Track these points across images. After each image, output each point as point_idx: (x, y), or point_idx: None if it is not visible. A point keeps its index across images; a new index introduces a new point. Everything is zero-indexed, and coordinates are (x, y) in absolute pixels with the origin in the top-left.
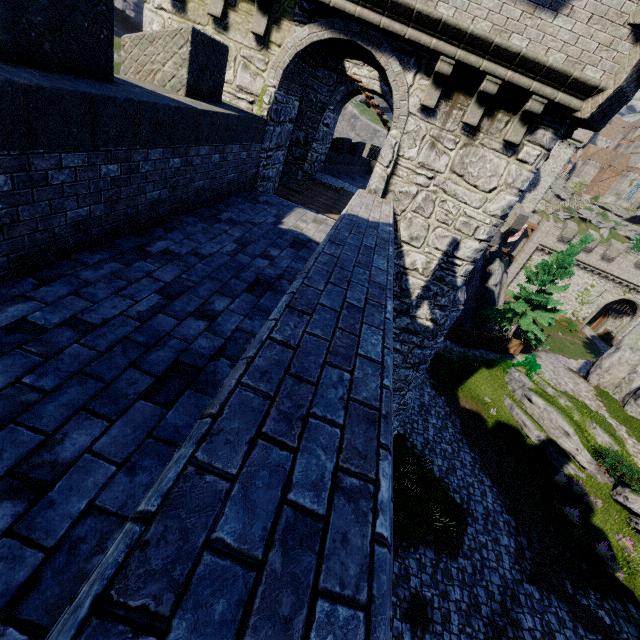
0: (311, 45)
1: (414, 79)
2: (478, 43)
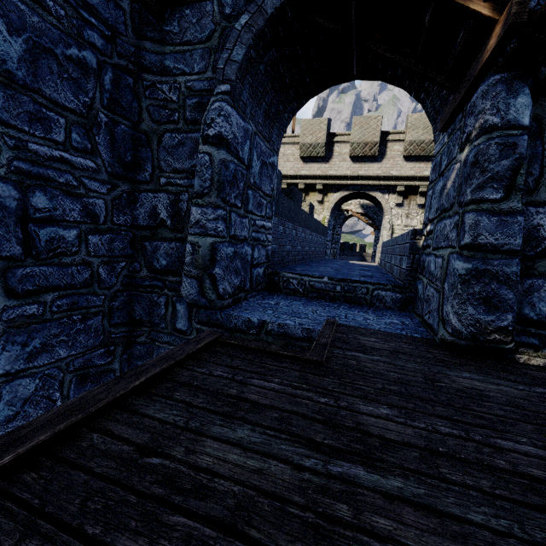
0: (341, 198)
1: (389, 196)
2: (411, 178)
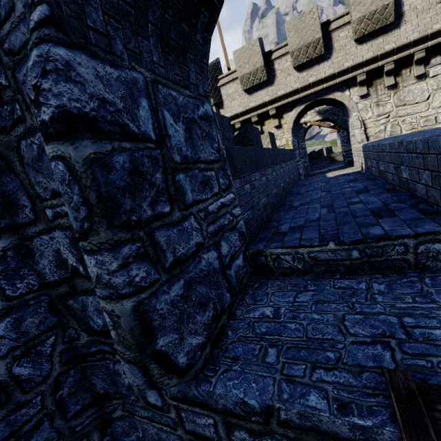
0: (298, 114)
1: (349, 92)
2: (371, 60)
